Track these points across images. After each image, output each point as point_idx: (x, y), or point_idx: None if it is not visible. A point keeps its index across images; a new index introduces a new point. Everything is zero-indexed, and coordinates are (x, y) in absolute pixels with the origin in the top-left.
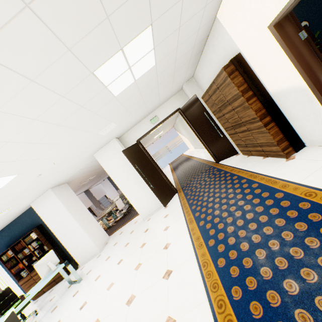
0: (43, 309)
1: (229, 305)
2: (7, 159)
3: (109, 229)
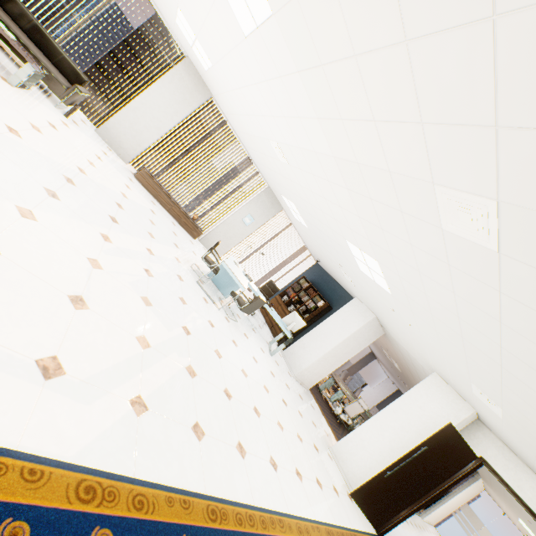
0: (254, 319)
1: (251, 529)
2: (407, 290)
3: (317, 388)
